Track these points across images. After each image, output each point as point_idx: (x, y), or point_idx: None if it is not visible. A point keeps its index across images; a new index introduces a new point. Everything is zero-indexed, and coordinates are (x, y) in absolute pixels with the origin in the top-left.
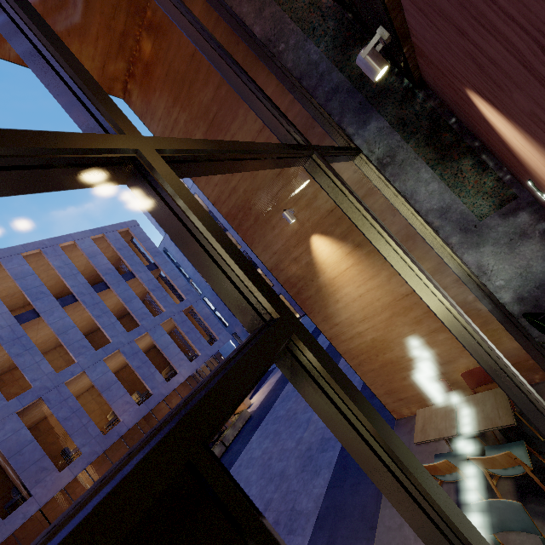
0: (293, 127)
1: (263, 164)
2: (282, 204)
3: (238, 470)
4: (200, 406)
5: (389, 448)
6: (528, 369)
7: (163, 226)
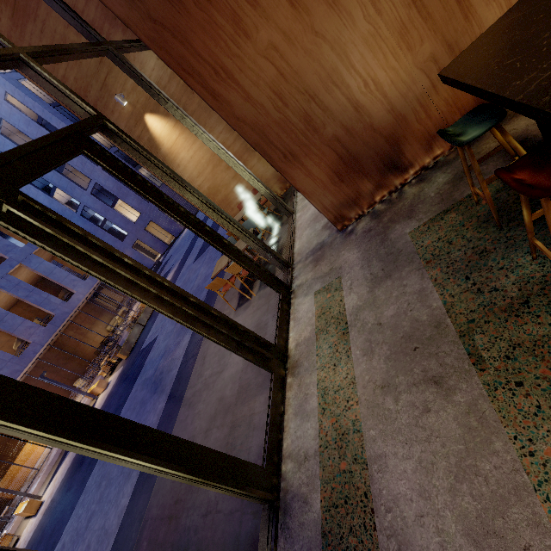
0: (90, 28)
1: (77, 57)
2: (112, 90)
3: (156, 327)
4: (77, 124)
5: (143, 151)
6: (283, 182)
7: (42, 86)
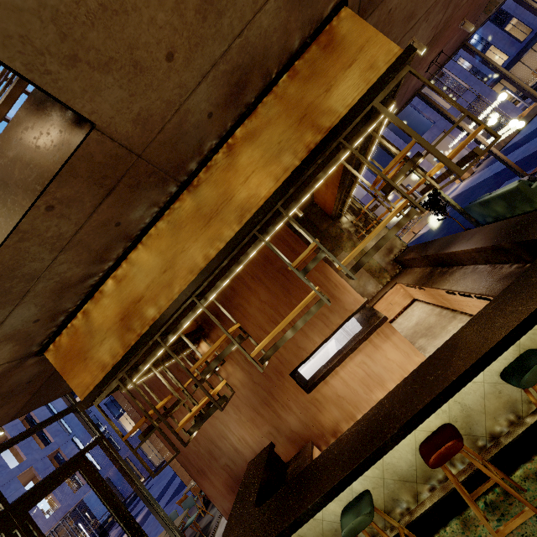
0: None
1: None
2: None
3: None
4: (84, 449)
5: (118, 457)
6: None
7: (80, 420)
